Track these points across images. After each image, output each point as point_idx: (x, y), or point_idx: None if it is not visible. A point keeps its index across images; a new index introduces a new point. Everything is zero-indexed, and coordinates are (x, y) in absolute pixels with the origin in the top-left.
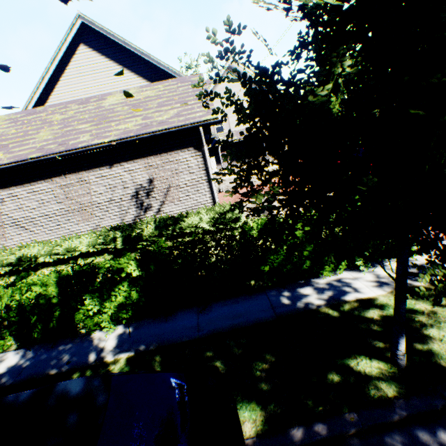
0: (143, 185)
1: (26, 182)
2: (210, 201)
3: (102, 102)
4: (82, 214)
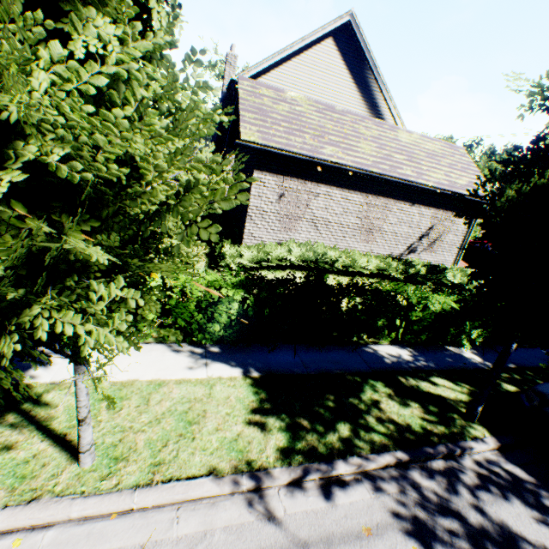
0: (422, 230)
1: (346, 187)
2: (452, 261)
3: (396, 134)
4: (367, 235)
